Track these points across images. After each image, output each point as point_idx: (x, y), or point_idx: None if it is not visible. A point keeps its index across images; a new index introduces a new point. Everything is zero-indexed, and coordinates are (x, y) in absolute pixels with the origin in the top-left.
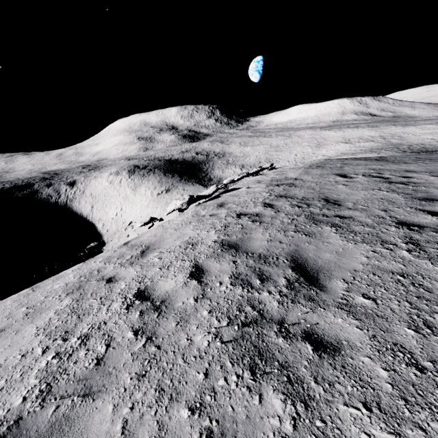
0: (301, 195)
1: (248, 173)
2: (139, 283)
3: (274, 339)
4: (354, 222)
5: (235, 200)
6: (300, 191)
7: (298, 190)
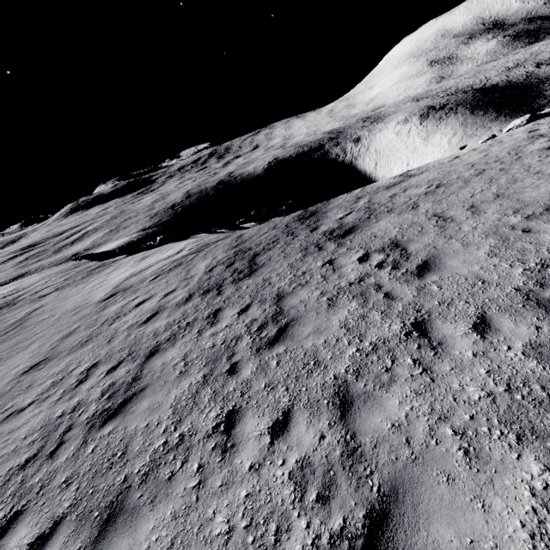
0: None
1: None
2: (507, 142)
3: None
4: None
5: None
6: None
7: None
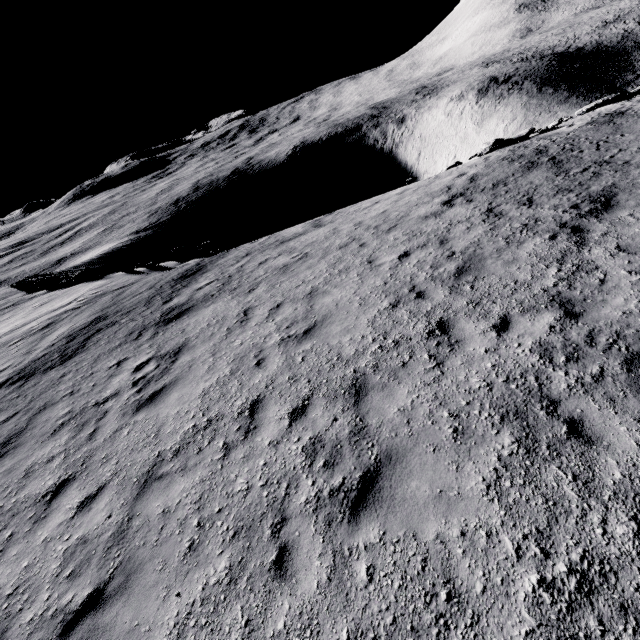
0: (588, 136)
1: (606, 99)
2: (425, 190)
3: (457, 200)
4: (574, 161)
5: (532, 143)
6: (598, 131)
7: (597, 130)
